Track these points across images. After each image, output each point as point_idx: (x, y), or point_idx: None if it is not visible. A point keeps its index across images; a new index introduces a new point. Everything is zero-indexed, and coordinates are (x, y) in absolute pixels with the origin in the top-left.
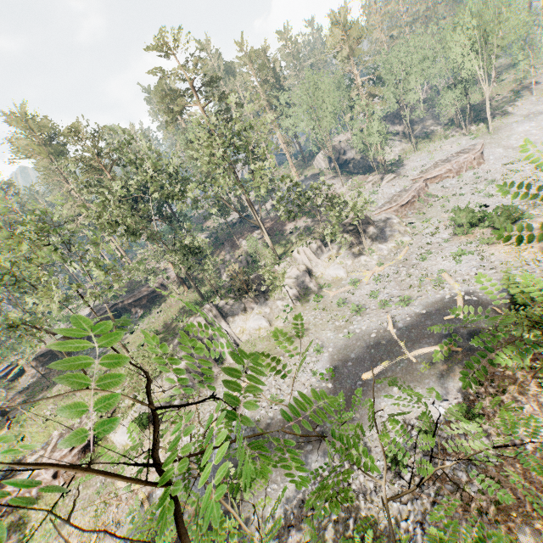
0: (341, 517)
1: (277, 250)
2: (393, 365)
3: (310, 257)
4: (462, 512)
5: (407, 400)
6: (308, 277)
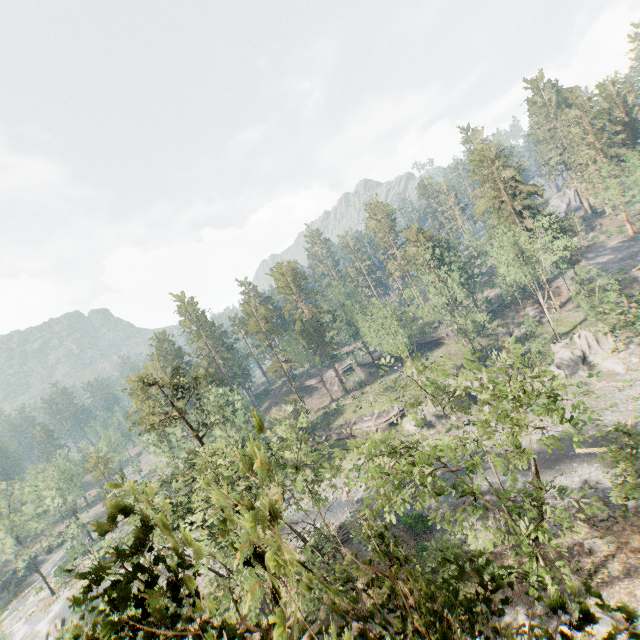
0: (517, 500)
1: (561, 328)
2: (606, 452)
3: (590, 344)
4: (583, 521)
5: (598, 473)
6: (580, 363)
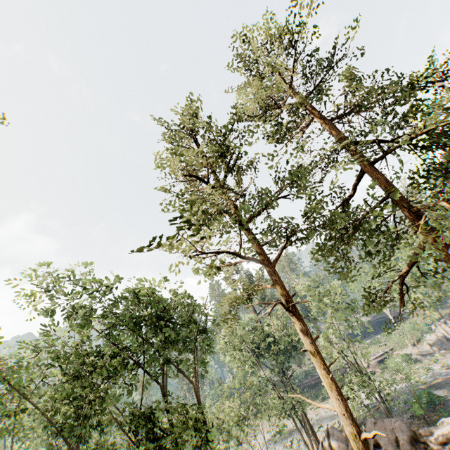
0: None
1: None
2: None
3: None
4: None
5: None
6: None
